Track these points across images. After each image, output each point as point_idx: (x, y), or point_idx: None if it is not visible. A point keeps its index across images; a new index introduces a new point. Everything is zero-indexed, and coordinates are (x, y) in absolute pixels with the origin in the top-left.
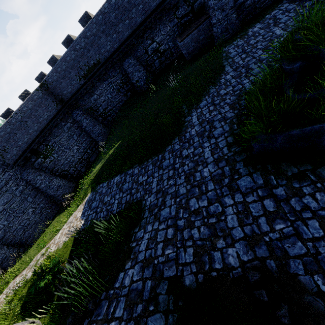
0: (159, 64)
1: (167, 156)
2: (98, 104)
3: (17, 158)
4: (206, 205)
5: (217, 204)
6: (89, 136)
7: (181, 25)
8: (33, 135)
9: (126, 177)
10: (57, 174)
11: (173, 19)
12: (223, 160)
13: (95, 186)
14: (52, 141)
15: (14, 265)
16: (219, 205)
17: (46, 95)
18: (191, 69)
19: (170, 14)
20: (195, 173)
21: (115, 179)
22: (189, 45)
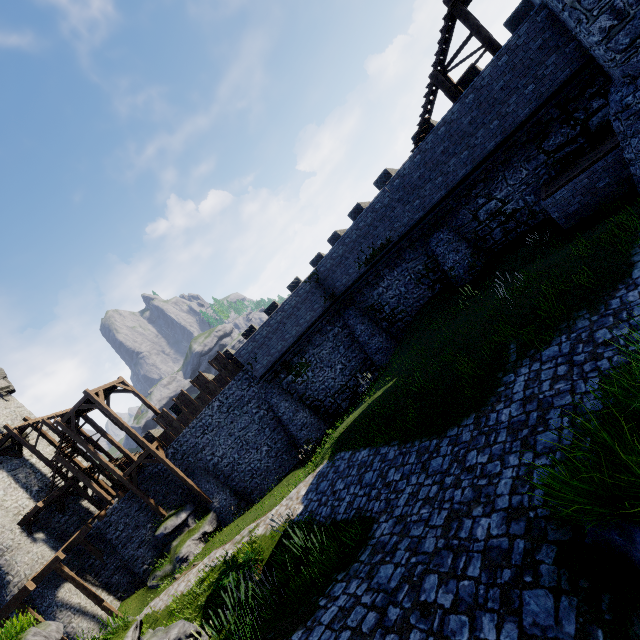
0: (503, 234)
1: (443, 449)
2: (384, 302)
3: (265, 371)
4: (447, 607)
5: (465, 619)
6: (362, 351)
7: (556, 161)
8: (288, 342)
9: (374, 458)
10: (307, 404)
11: (535, 155)
12: (522, 519)
13: (336, 450)
14: (310, 353)
15: (228, 524)
16: (467, 625)
17: (315, 288)
18: (560, 255)
19: (528, 150)
20: (465, 518)
21: (361, 453)
22: (568, 202)
